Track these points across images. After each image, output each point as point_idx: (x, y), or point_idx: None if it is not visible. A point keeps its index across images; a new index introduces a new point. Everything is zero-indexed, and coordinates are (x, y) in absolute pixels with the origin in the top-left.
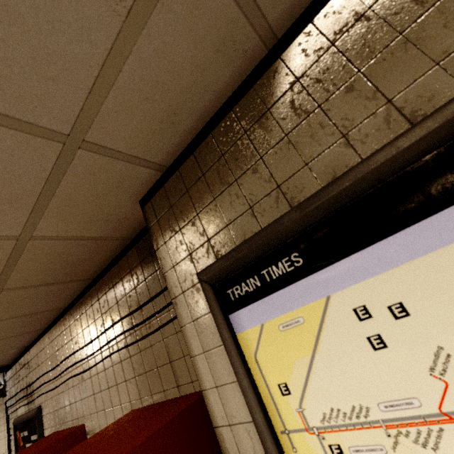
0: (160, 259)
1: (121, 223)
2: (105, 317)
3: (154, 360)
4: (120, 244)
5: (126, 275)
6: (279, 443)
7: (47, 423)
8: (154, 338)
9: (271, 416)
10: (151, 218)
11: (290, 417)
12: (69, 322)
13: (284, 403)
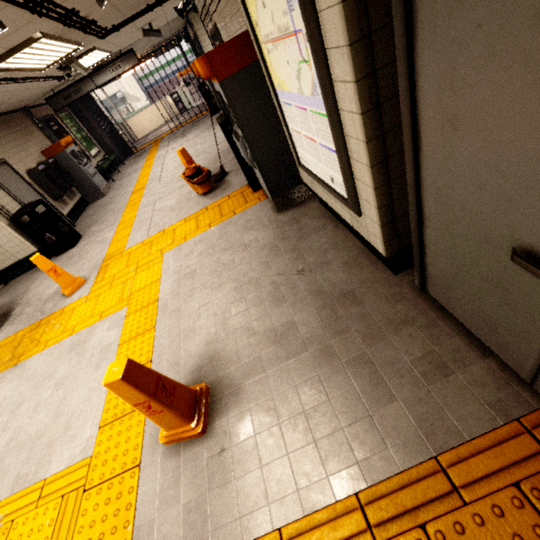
0: None
1: None
2: None
3: None
4: None
5: None
6: (260, 48)
7: (222, 37)
8: None
9: (257, 36)
10: None
11: (260, 37)
12: None
13: (257, 31)
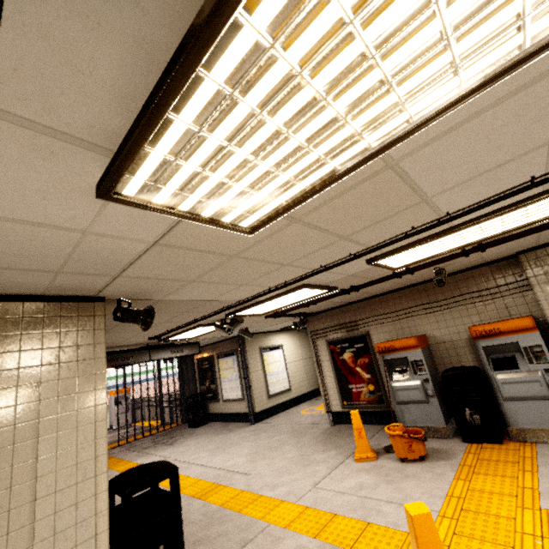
0: (526, 273)
1: (498, 257)
2: (454, 291)
3: (495, 308)
4: (481, 264)
5: (478, 276)
6: None
7: (376, 338)
8: (496, 300)
9: None
10: (523, 260)
11: None
12: (412, 292)
13: None
